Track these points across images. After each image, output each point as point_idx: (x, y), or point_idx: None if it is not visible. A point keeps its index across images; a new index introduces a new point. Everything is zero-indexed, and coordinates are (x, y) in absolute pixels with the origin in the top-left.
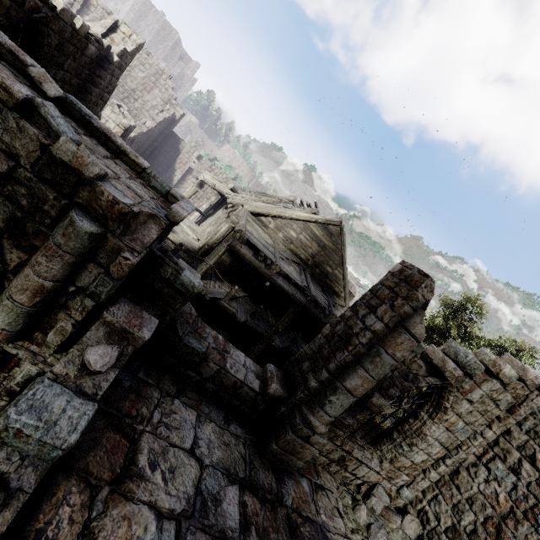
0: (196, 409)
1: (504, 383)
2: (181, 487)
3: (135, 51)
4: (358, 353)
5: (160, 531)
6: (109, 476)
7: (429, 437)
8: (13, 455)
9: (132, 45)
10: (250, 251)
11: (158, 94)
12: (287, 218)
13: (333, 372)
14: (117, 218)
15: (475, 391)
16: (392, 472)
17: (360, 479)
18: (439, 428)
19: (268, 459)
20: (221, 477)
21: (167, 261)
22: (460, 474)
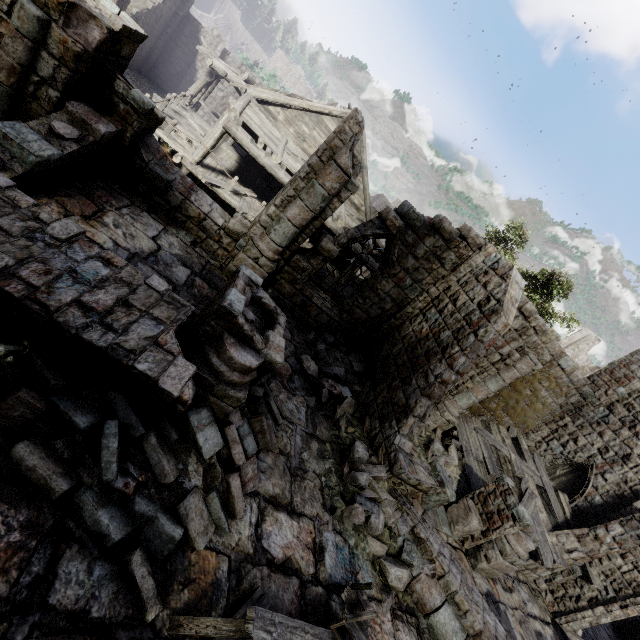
0: (164, 225)
1: (445, 239)
2: (139, 245)
3: None
4: (298, 188)
5: (117, 250)
6: (80, 213)
7: (381, 291)
8: (5, 152)
9: None
10: (248, 136)
11: None
12: (297, 108)
13: (279, 206)
14: (58, 9)
15: (419, 245)
16: (351, 324)
17: (323, 327)
18: (388, 282)
19: (227, 276)
20: (176, 260)
21: (118, 75)
22: (404, 324)
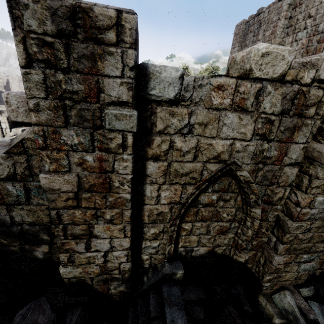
0: None
1: None
2: None
3: (8, 84)
4: None
5: None
6: None
7: None
8: None
9: (5, 83)
10: None
11: None
12: None
13: None
14: None
15: None
16: None
17: None
18: None
19: None
20: None
21: None
22: None
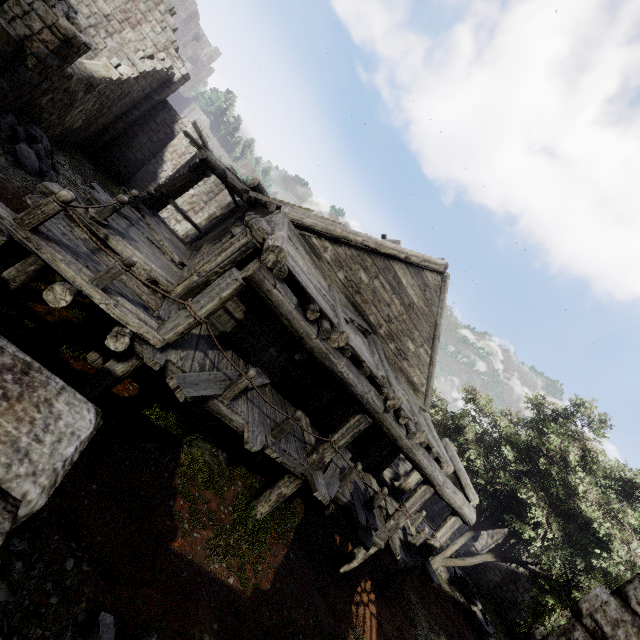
0: None
1: None
2: None
3: None
4: None
5: None
6: None
7: None
8: None
9: None
10: (291, 296)
11: (148, 33)
12: (358, 244)
13: None
14: None
15: None
16: None
17: None
18: None
19: None
20: None
21: None
22: None
